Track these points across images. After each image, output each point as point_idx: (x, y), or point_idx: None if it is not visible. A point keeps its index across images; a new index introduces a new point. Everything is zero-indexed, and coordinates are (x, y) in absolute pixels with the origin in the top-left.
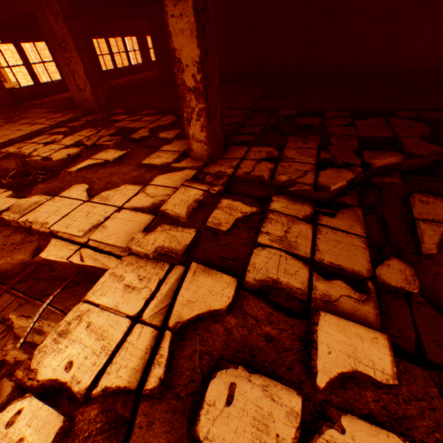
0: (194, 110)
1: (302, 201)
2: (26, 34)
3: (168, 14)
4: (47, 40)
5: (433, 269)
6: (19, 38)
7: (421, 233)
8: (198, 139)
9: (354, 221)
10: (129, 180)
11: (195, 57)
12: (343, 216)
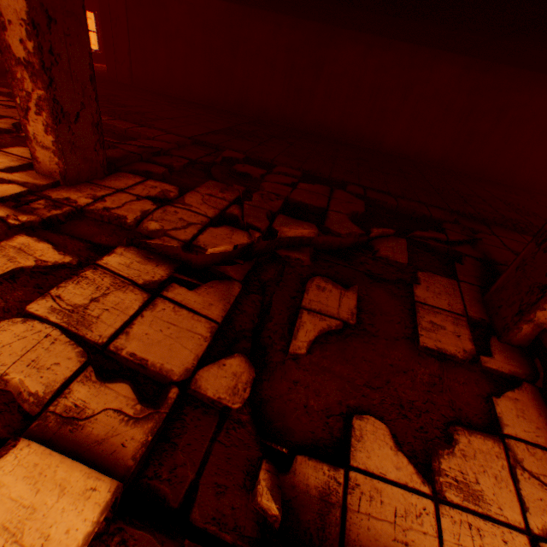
0: (32, 96)
1: (161, 260)
2: None
3: None
4: None
5: (296, 374)
6: None
7: (300, 326)
8: (44, 144)
9: (220, 299)
10: None
11: (21, 11)
12: (210, 290)
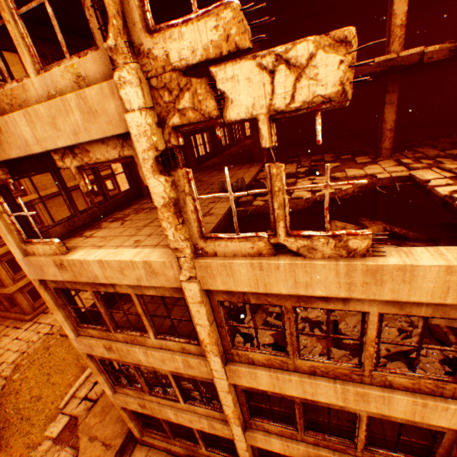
0: (387, 137)
1: (445, 159)
2: (197, 131)
3: (385, 108)
4: (202, 133)
5: None
6: (195, 133)
7: None
8: (386, 149)
9: None
10: (362, 167)
11: (393, 119)
12: None
